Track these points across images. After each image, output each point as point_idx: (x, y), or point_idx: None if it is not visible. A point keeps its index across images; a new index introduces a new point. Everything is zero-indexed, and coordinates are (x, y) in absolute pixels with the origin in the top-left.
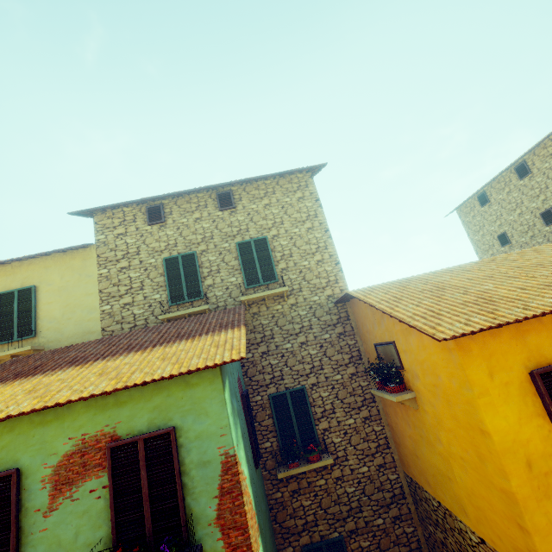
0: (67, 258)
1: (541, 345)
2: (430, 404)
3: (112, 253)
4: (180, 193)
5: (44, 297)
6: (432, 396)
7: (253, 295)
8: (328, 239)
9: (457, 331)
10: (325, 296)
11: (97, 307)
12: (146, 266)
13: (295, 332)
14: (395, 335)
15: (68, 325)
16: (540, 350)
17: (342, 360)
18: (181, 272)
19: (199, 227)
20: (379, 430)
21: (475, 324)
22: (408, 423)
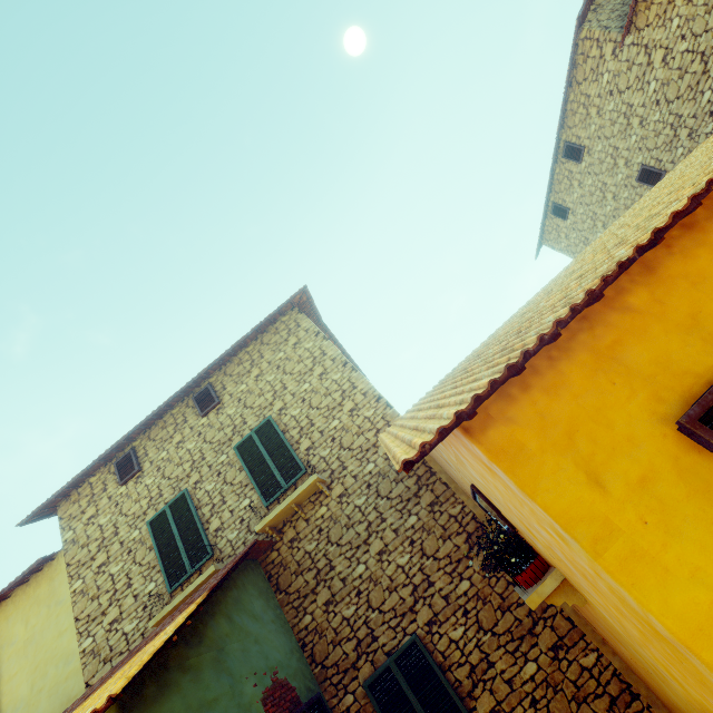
0: (31, 589)
1: (664, 354)
2: (583, 588)
3: (84, 550)
4: (149, 422)
5: (6, 669)
6: (569, 571)
7: (271, 514)
8: (351, 374)
9: (433, 430)
10: (382, 456)
11: (75, 649)
12: (129, 547)
13: (362, 539)
14: (463, 472)
15: (40, 702)
16: (670, 366)
17: (457, 550)
18: (174, 531)
19: (184, 452)
20: (593, 664)
21: (474, 393)
22: (609, 634)
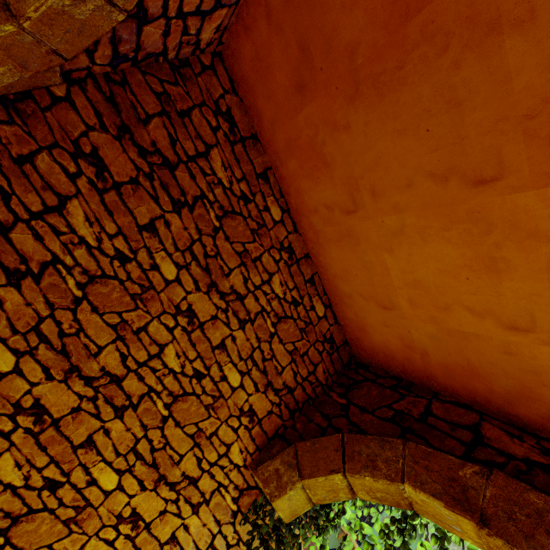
0: None
1: None
2: None
3: None
4: None
5: None
6: None
7: None
8: None
9: None
10: None
11: None
12: None
13: None
14: None
15: None
16: None
17: None
18: None
19: None
20: None
21: None
22: None
